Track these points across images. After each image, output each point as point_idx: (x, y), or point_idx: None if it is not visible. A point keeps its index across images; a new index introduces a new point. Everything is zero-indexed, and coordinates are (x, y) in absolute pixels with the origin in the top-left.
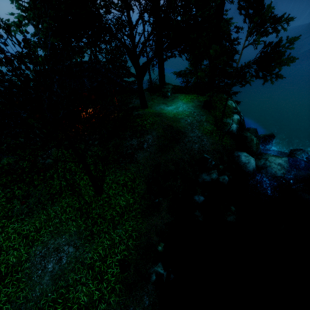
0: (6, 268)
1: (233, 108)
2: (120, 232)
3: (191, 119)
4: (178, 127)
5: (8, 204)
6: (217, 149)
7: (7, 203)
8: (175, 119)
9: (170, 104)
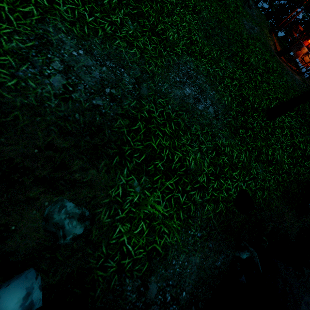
0: (162, 30)
1: None
2: (260, 171)
3: None
4: None
5: (202, 3)
6: None
7: (202, 1)
8: None
9: None
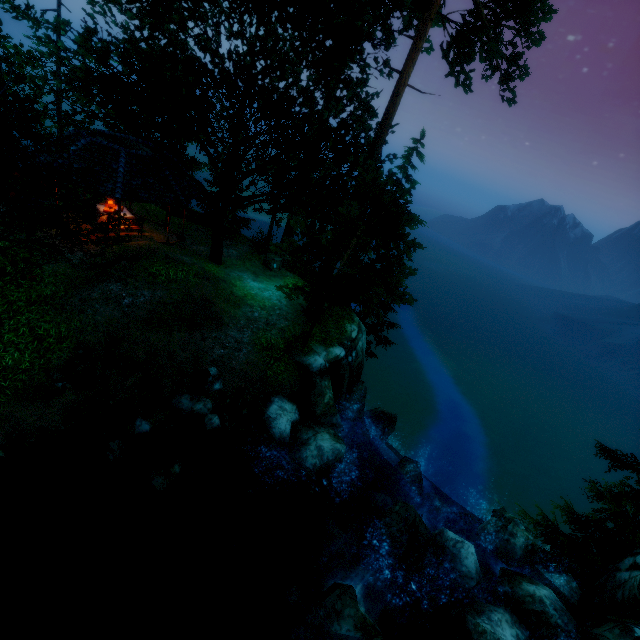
0: None
1: (347, 338)
2: None
3: (263, 314)
4: (223, 311)
5: None
6: (248, 375)
7: None
8: (238, 301)
9: (262, 279)
